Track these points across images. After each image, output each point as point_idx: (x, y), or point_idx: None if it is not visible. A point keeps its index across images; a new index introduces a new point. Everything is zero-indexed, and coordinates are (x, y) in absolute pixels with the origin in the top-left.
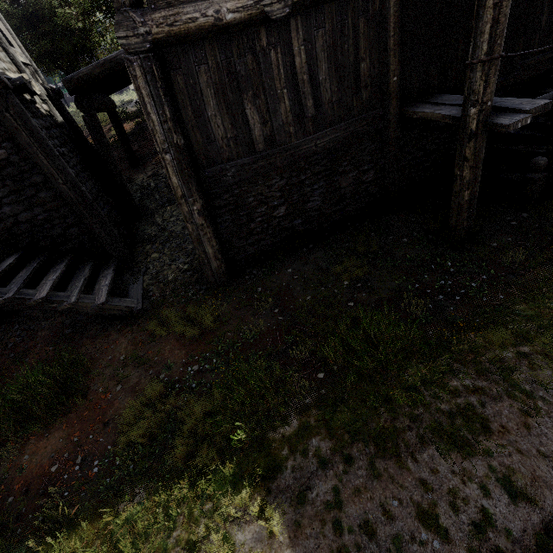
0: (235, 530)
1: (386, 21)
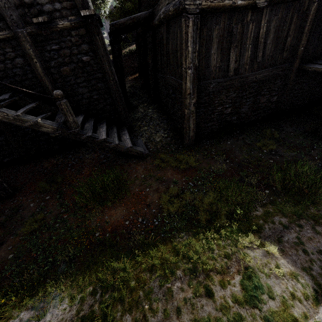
0: (250, 251)
1: (307, 17)
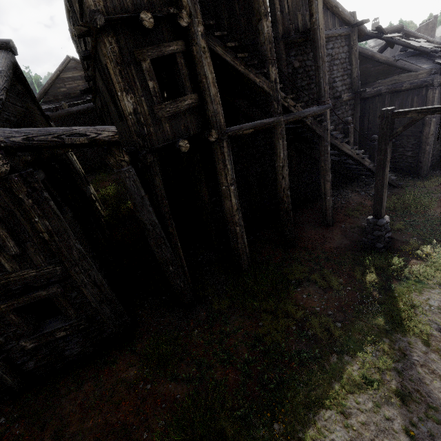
0: None
1: None
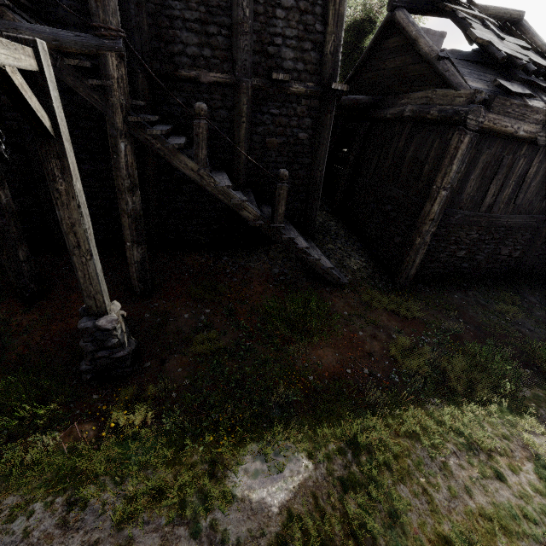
0: (535, 437)
1: None
